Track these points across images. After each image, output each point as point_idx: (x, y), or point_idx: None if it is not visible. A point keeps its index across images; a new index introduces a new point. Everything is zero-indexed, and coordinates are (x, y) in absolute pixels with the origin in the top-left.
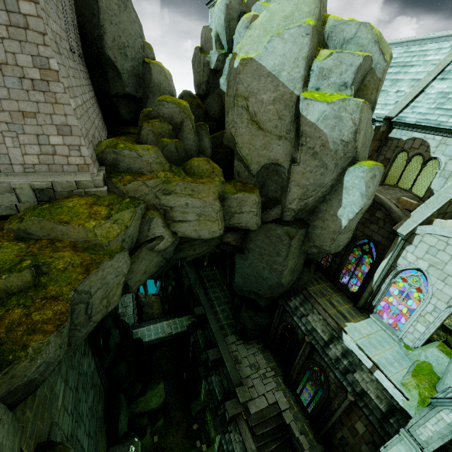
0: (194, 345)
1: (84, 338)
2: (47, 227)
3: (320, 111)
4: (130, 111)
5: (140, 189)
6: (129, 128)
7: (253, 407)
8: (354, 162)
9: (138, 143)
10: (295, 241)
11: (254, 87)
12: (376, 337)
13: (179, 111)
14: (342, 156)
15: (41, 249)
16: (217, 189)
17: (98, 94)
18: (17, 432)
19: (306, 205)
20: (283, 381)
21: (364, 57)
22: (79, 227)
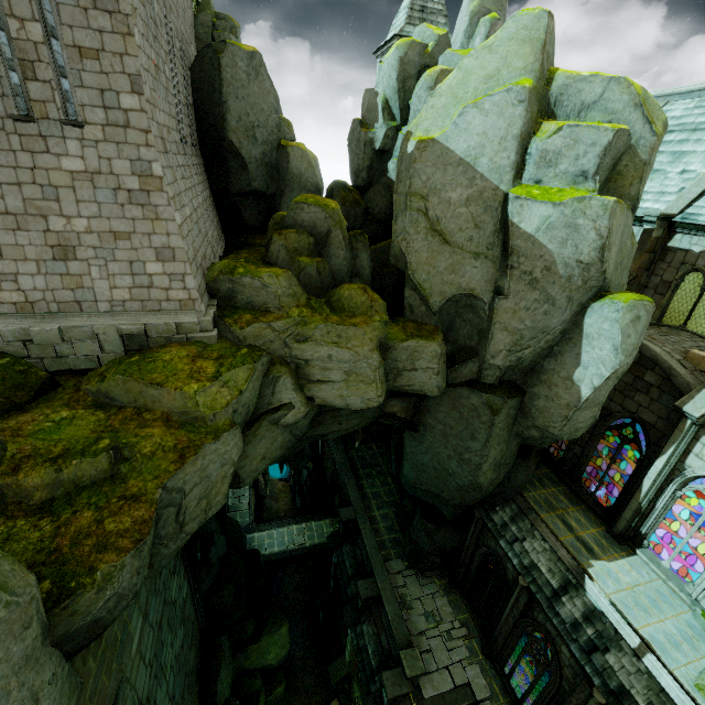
0: (337, 568)
1: (172, 557)
2: (135, 389)
3: (542, 217)
4: (257, 214)
5: (264, 334)
6: (255, 237)
7: (429, 688)
8: (601, 295)
9: (265, 262)
10: (501, 417)
11: (437, 182)
12: (647, 593)
13: (325, 217)
14: (579, 285)
15: (124, 423)
16: (377, 334)
17: (215, 192)
18: (74, 691)
19: (519, 361)
20: (481, 648)
21: (615, 132)
22: (176, 391)
